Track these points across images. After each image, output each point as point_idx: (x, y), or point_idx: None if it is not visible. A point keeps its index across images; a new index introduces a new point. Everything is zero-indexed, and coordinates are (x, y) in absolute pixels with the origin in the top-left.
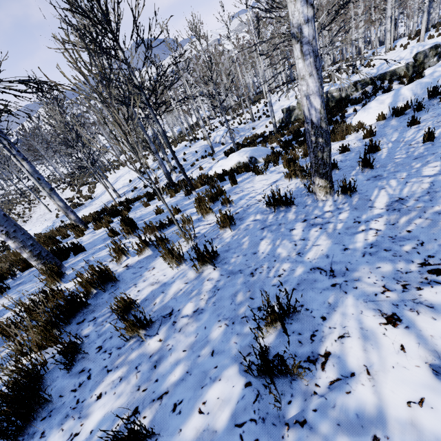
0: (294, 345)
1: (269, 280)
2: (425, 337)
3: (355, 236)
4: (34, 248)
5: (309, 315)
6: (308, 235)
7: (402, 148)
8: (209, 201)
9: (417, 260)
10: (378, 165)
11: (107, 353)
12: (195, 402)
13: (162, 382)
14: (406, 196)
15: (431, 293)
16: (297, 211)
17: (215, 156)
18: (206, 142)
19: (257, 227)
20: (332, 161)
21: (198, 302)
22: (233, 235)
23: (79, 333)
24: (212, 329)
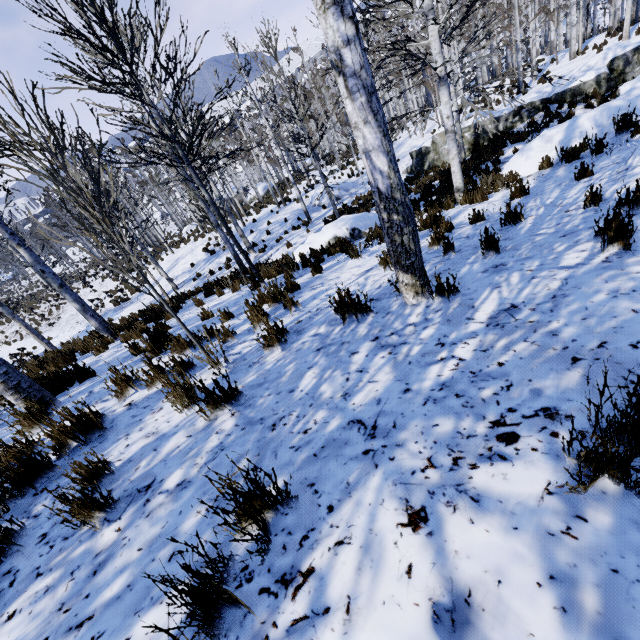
0: (275, 552)
1: (290, 437)
2: (446, 554)
3: (427, 369)
4: (9, 377)
5: (315, 502)
6: (370, 363)
7: (554, 217)
8: (272, 301)
9: (491, 415)
10: (510, 245)
11: (49, 546)
12: (117, 638)
13: (92, 600)
14: (523, 301)
15: (485, 476)
16: (373, 321)
17: (311, 226)
18: (300, 206)
19: (313, 346)
20: (456, 237)
21: (189, 468)
22: (279, 359)
23: (30, 511)
24: (187, 516)
